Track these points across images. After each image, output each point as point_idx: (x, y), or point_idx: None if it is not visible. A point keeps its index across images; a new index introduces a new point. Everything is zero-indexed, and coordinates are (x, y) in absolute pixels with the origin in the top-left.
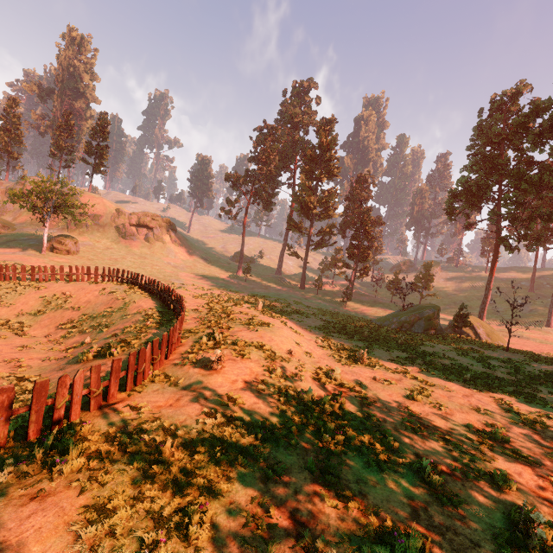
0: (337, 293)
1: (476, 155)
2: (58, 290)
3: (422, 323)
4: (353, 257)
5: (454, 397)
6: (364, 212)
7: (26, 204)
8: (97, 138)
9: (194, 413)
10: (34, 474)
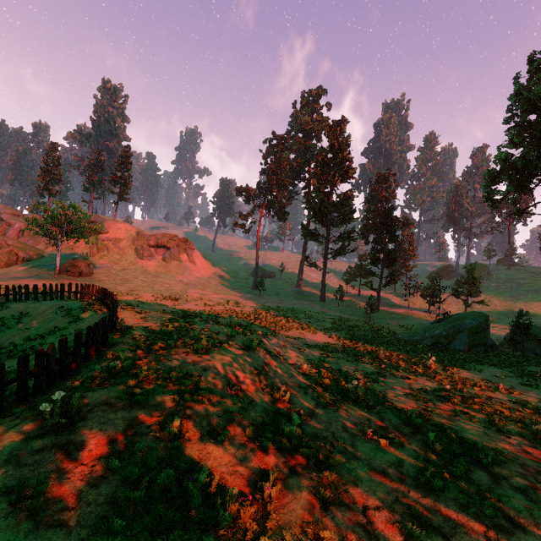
0: (362, 304)
1: (516, 124)
2: (19, 310)
3: (464, 337)
4: (377, 262)
5: (516, 477)
6: (386, 213)
7: (40, 230)
8: (120, 169)
9: None
10: None
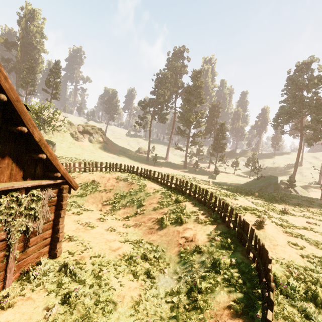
0: (204, 170)
1: (291, 94)
2: (86, 179)
3: (272, 187)
4: (216, 149)
5: None
6: (218, 124)
7: None
8: (53, 76)
9: (298, 256)
10: (319, 311)
